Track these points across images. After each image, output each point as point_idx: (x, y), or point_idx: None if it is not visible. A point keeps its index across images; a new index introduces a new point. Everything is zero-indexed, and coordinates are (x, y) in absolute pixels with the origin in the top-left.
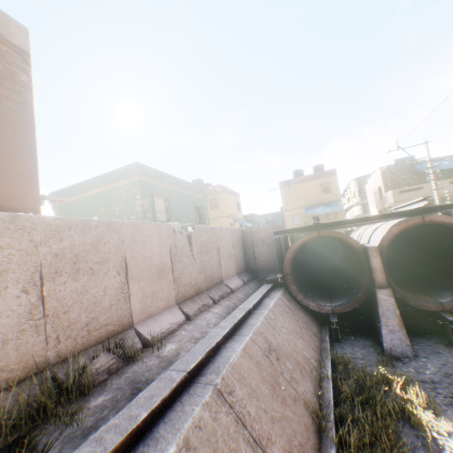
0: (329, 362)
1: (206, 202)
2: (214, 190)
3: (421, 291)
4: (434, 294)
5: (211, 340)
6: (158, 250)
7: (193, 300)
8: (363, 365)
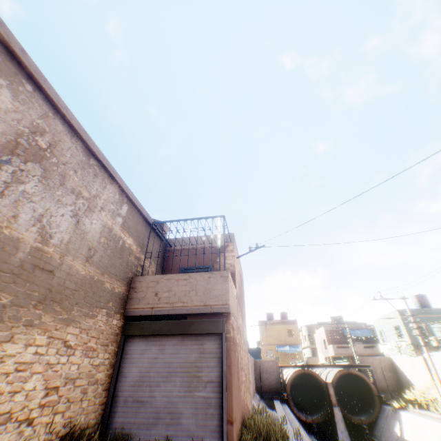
0: None
1: None
2: None
3: (353, 414)
4: (359, 414)
5: (282, 411)
6: (250, 367)
7: (254, 398)
8: None
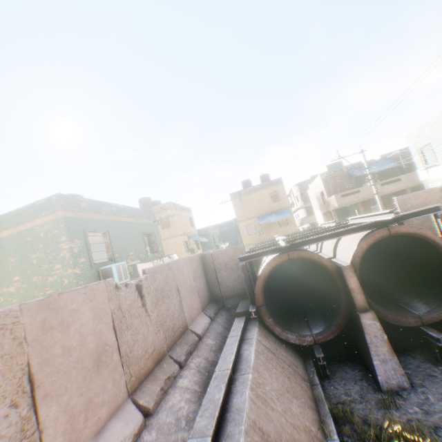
0: (332, 423)
1: (156, 226)
2: (164, 208)
3: (392, 302)
4: (407, 304)
5: None
6: (93, 326)
7: (152, 376)
8: (365, 412)
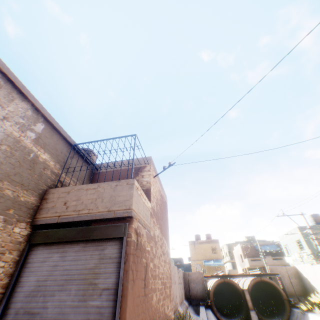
0: None
1: None
2: None
3: (267, 316)
4: (272, 317)
5: (204, 316)
6: (177, 278)
7: (182, 305)
8: None
